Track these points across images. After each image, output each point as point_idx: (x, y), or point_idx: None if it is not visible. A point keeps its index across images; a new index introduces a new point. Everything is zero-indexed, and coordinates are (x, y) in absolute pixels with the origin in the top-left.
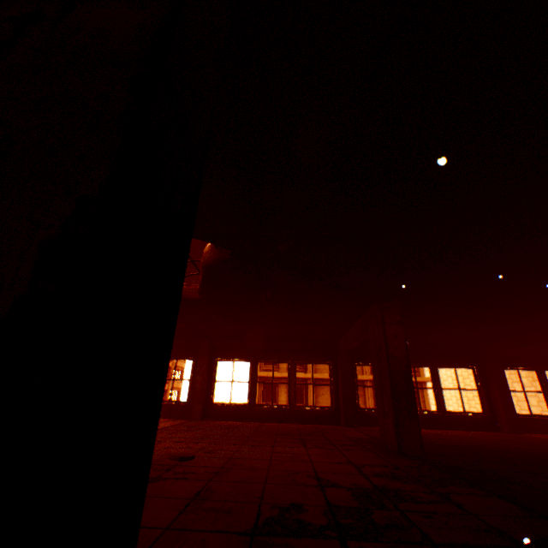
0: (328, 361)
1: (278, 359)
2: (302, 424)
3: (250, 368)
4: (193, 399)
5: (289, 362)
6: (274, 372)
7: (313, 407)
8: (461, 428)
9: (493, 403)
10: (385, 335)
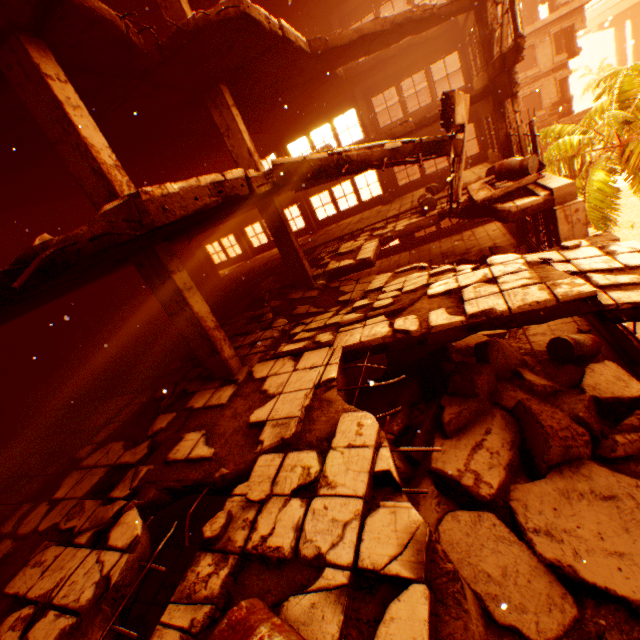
0: None
1: None
2: None
3: None
4: None
5: None
6: None
7: None
8: None
9: None
10: None
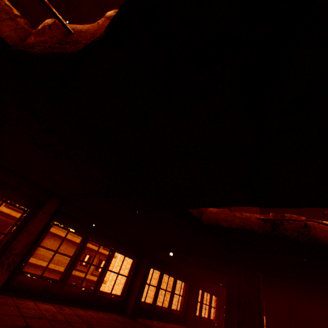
0: (135, 258)
1: (107, 244)
2: (104, 313)
3: (80, 244)
4: (0, 263)
5: (112, 249)
6: (18, 213)
7: (111, 294)
8: (174, 322)
9: (189, 307)
10: (260, 297)
